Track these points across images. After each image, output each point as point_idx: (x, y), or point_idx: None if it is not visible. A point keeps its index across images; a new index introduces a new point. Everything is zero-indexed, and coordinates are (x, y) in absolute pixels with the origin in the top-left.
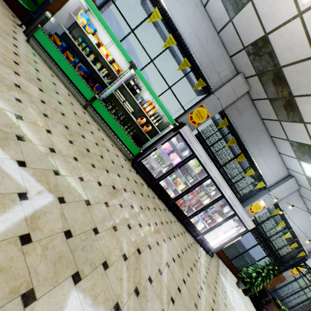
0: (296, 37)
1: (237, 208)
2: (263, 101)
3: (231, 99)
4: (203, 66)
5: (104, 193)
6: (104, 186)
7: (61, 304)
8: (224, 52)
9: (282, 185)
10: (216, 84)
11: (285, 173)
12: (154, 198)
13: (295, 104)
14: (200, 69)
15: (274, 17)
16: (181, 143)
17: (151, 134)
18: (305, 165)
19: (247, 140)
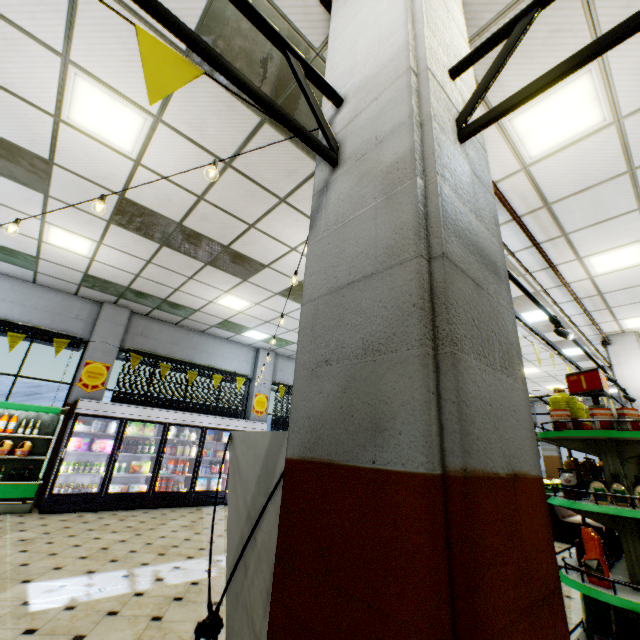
0: (109, 270)
1: (231, 425)
2: (155, 312)
3: (119, 331)
4: (47, 323)
5: (10, 549)
6: (5, 546)
7: (23, 589)
8: (64, 295)
9: (259, 363)
10: (87, 329)
11: (252, 350)
12: (117, 514)
13: (174, 303)
14: (46, 329)
15: (76, 263)
16: (94, 422)
17: (41, 451)
18: (248, 334)
19: (183, 353)
